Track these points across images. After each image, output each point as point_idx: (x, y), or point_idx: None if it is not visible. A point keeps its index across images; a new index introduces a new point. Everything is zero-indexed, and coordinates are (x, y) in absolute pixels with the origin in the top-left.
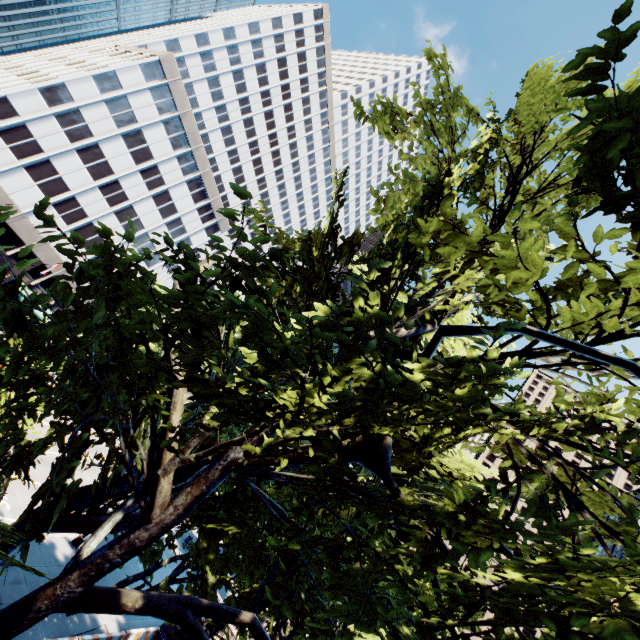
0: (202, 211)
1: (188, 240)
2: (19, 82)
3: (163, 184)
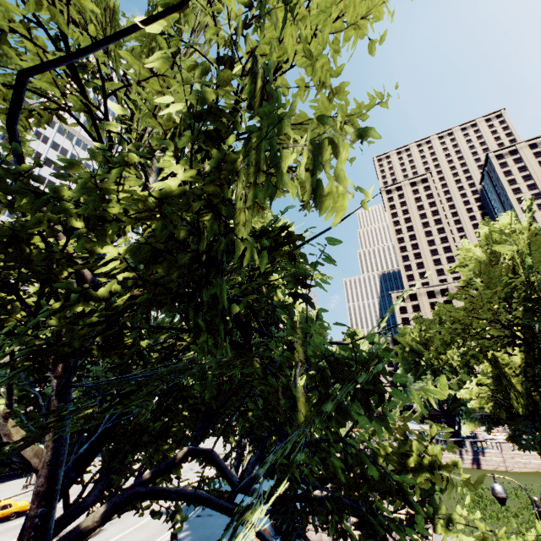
0: None
1: None
2: None
3: None
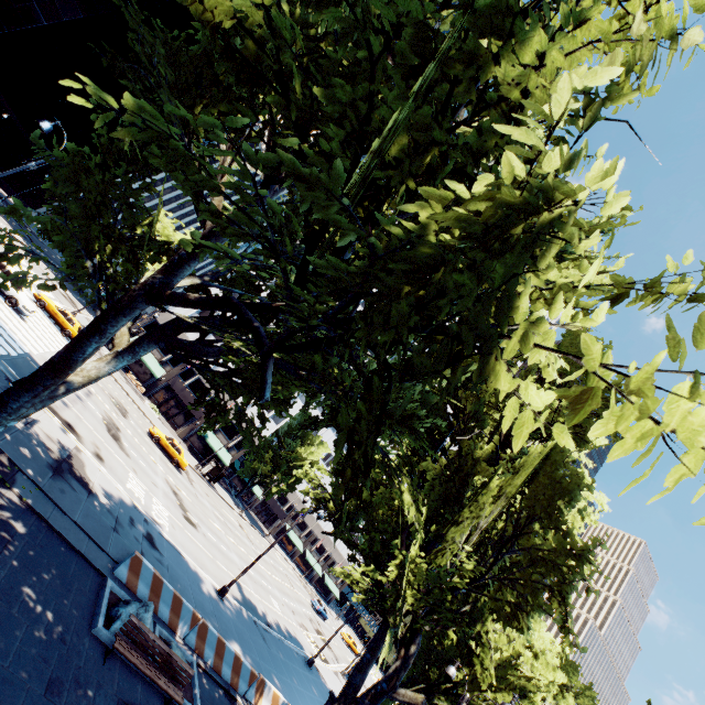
0: None
1: None
2: None
3: None
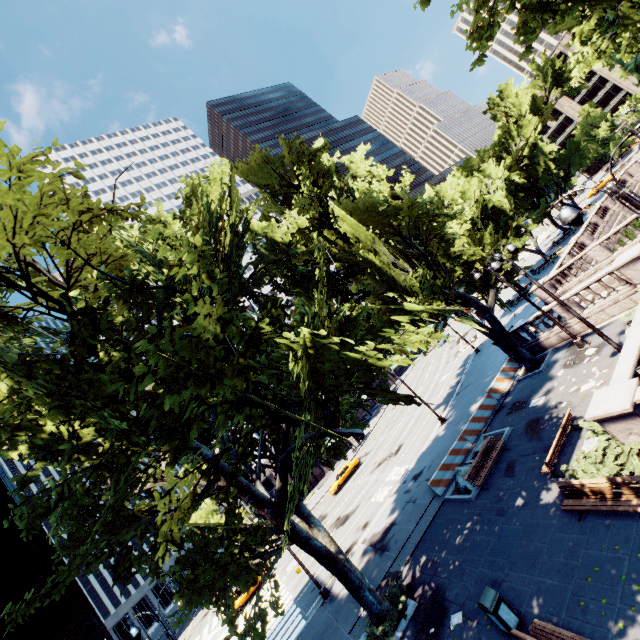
0: None
1: None
2: None
3: None
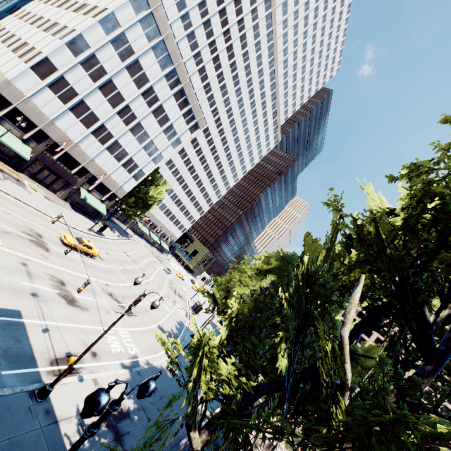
0: (186, 115)
1: (178, 140)
2: (50, 40)
3: (158, 100)
